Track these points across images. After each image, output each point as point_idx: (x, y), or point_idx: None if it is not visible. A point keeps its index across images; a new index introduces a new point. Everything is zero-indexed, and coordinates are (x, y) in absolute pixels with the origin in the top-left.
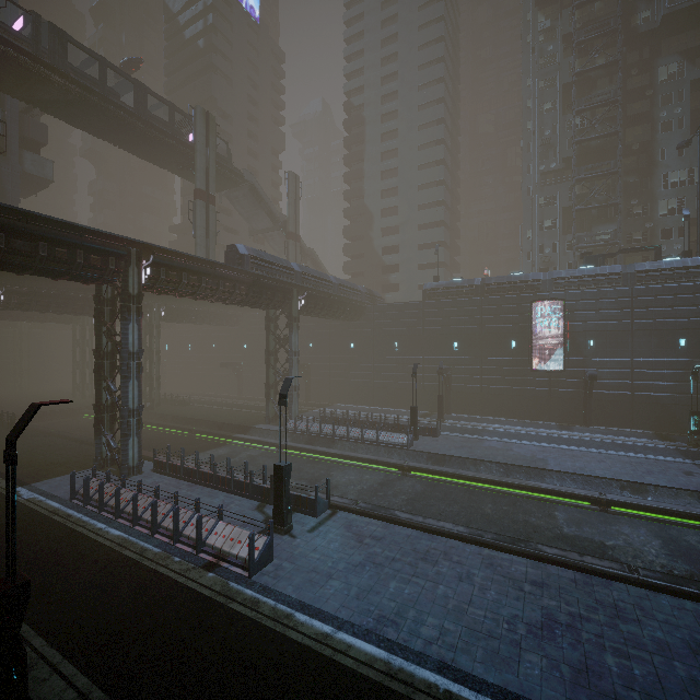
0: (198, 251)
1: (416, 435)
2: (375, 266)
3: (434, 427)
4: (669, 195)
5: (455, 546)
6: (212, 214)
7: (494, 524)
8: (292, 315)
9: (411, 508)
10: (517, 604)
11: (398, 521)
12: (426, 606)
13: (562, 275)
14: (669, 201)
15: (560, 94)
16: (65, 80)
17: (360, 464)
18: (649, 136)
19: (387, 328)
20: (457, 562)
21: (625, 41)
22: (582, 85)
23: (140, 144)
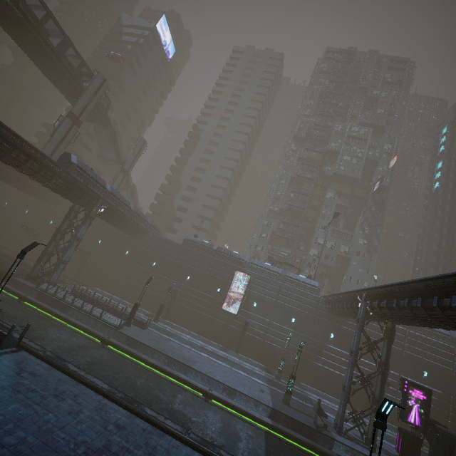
0: (48, 145)
1: (129, 323)
2: (169, 214)
3: (148, 323)
4: (316, 247)
5: (88, 393)
6: (74, 131)
7: (135, 391)
8: (90, 214)
9: (87, 367)
10: (94, 435)
11: (66, 370)
12: (26, 424)
13: (255, 262)
14: (315, 250)
15: (289, 180)
16: (13, 4)
17: (76, 329)
18: (316, 217)
19: (154, 251)
20: (79, 403)
21: (319, 173)
22: (299, 181)
23: (48, 67)
